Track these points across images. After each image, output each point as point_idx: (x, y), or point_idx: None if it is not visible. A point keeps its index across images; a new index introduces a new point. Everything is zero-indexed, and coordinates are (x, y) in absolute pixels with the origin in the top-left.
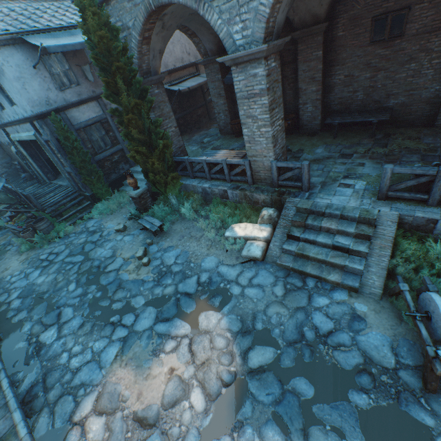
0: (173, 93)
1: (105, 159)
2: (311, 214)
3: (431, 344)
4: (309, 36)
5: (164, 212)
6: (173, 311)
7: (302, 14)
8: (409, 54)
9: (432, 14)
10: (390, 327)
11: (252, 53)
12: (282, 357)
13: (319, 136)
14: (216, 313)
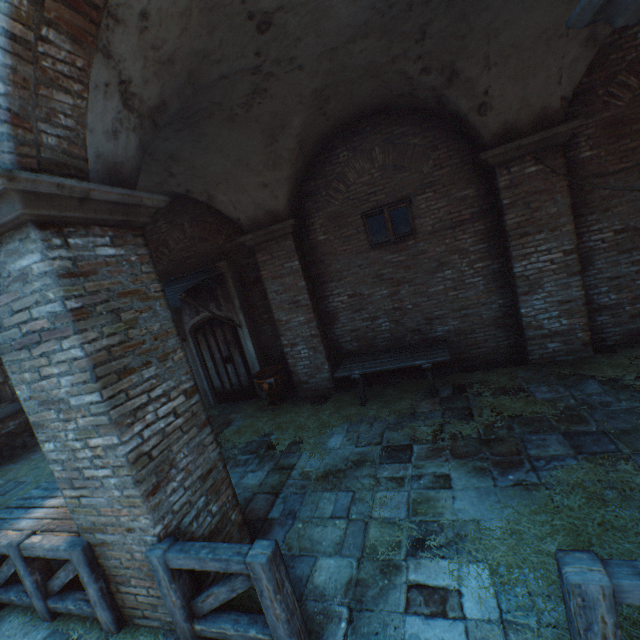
0: None
1: None
2: None
3: None
4: (270, 240)
5: None
6: None
7: (250, 211)
8: (436, 257)
9: (444, 205)
10: None
11: None
12: None
13: (334, 402)
14: None
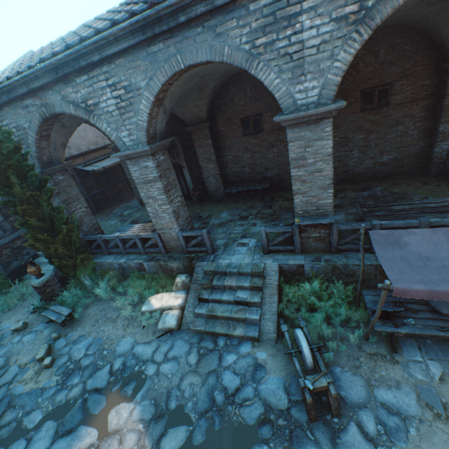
0: (88, 172)
1: (3, 247)
2: (216, 275)
3: (302, 375)
4: (198, 130)
5: (76, 296)
6: (79, 418)
7: (189, 116)
8: (270, 142)
9: None
10: (284, 368)
11: (140, 152)
12: (195, 433)
13: (225, 202)
14: (129, 404)
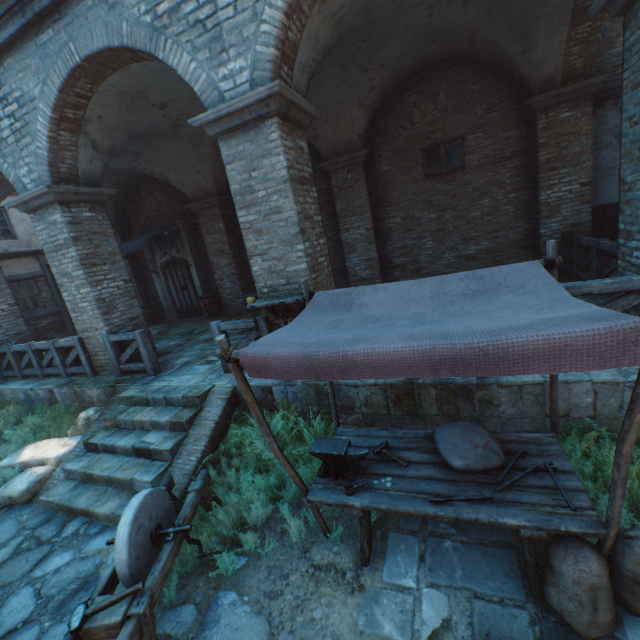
0: None
1: None
2: (136, 405)
3: (97, 594)
4: (206, 208)
5: None
6: None
7: (192, 188)
8: None
9: None
10: None
11: (37, 195)
12: None
13: (241, 316)
14: None
